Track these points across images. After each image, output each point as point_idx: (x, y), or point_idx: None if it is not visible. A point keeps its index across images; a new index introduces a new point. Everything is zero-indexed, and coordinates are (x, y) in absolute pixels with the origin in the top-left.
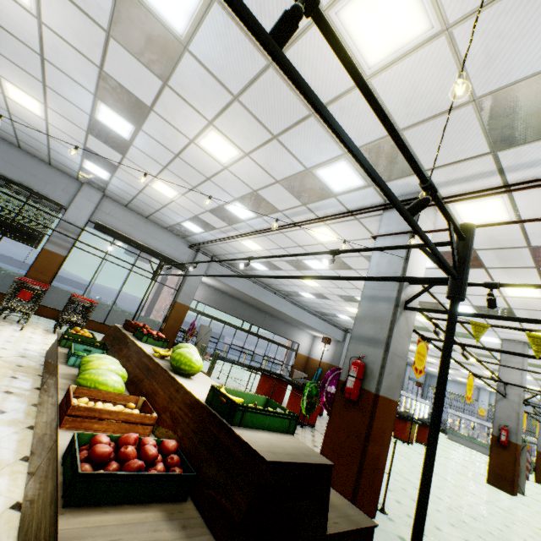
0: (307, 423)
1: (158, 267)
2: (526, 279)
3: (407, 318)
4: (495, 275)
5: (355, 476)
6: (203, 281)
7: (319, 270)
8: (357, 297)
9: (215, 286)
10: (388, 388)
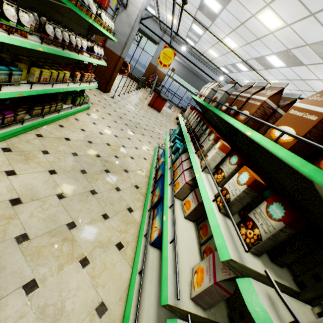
0: (155, 108)
1: (140, 39)
2: (256, 1)
3: (129, 15)
4: (244, 4)
5: (94, 72)
6: (177, 60)
7: (203, 35)
8: (237, 65)
9: (182, 63)
10: (112, 46)
